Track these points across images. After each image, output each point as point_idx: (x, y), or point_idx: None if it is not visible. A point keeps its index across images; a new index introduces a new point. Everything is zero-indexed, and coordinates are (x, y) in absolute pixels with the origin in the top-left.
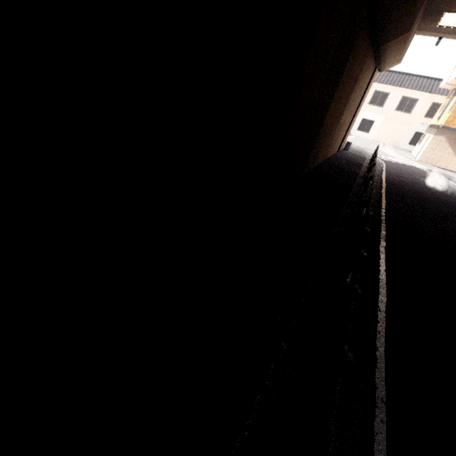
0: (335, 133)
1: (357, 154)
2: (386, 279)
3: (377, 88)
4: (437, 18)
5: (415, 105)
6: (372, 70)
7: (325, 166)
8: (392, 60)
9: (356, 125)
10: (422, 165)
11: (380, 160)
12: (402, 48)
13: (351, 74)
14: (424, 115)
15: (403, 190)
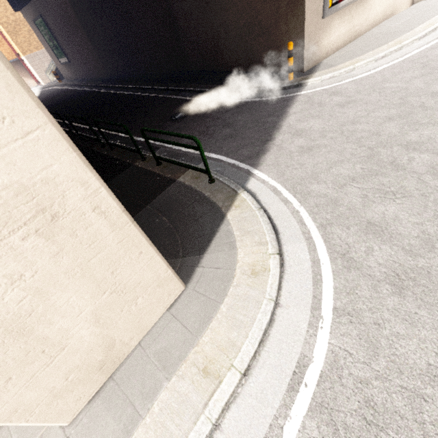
0: None
1: None
2: None
3: None
4: None
5: None
6: None
7: None
8: None
9: None
10: None
11: None
12: None
13: None
14: None
15: None
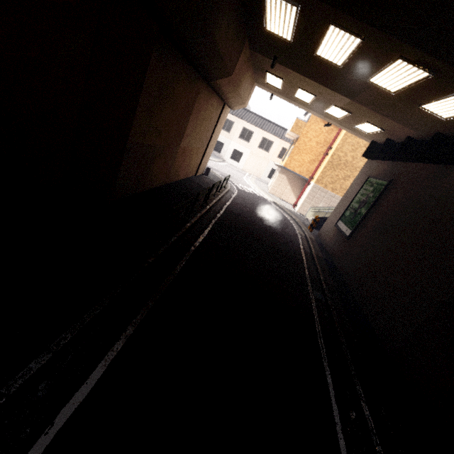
0: (177, 157)
1: (215, 180)
2: (118, 354)
3: (245, 126)
4: (263, 75)
5: (271, 146)
6: (220, 105)
7: (164, 189)
8: (235, 101)
9: (229, 153)
10: (270, 197)
11: (235, 189)
12: (238, 92)
13: (173, 98)
14: (277, 155)
15: (236, 220)
